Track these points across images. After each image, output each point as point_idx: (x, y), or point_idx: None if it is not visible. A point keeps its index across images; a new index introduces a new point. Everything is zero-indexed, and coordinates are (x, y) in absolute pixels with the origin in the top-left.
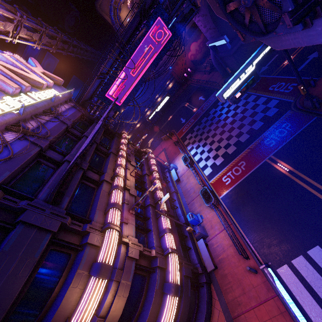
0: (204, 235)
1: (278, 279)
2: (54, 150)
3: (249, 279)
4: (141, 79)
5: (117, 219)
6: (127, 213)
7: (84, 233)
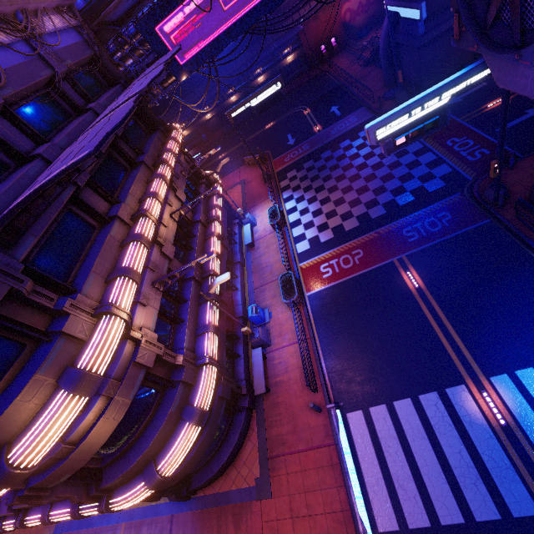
0: (265, 343)
1: (345, 425)
2: (13, 123)
3: (307, 416)
4: (238, 24)
5: (129, 298)
6: (148, 286)
7: (58, 313)
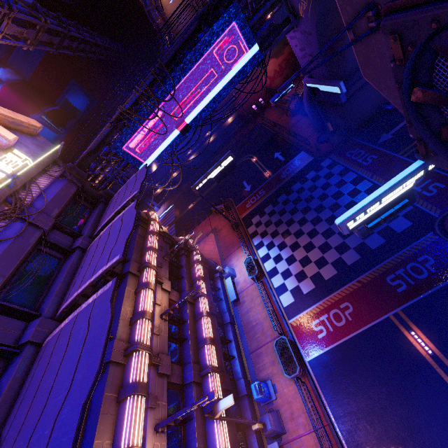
0: (279, 432)
1: None
2: (3, 311)
3: None
4: (188, 125)
5: None
6: (152, 435)
7: None
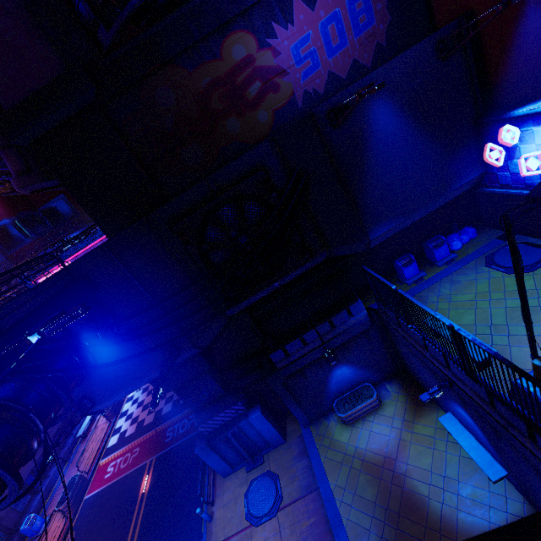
0: None
1: None
2: None
3: None
4: None
5: None
6: None
7: None
